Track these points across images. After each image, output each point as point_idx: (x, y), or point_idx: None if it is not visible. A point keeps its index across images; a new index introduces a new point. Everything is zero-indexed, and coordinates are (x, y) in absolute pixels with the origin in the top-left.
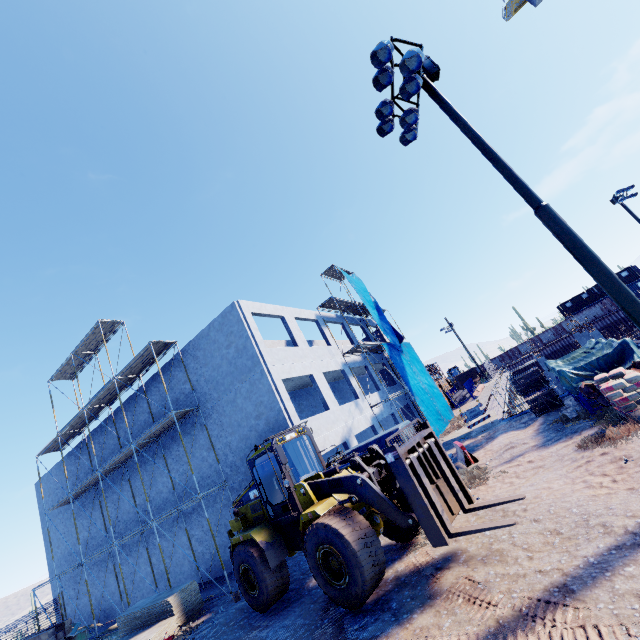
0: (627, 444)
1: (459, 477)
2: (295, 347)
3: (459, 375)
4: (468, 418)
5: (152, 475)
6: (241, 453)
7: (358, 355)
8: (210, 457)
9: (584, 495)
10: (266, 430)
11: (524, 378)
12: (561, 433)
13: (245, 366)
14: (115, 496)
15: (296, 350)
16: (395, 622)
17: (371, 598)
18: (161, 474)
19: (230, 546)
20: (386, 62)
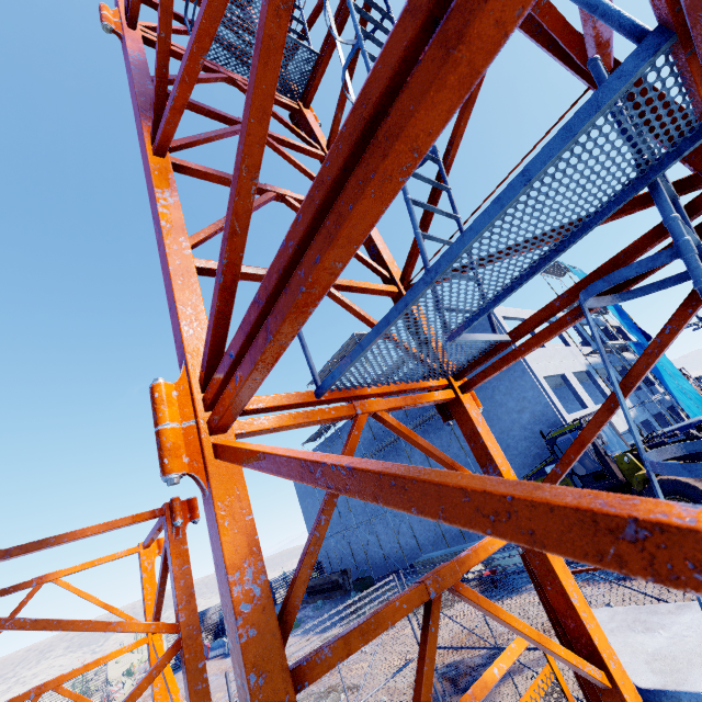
0: None
1: None
2: (543, 348)
3: None
4: None
5: (409, 461)
6: (503, 443)
7: (598, 356)
8: (467, 447)
9: None
10: (531, 423)
11: None
12: None
13: None
14: None
15: (544, 350)
16: None
17: None
18: (415, 462)
19: None
20: None
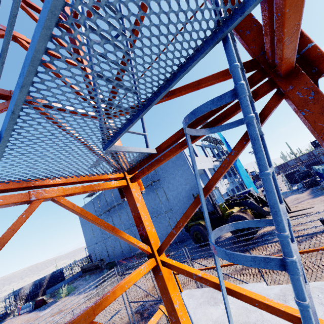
0: None
1: (286, 202)
2: (197, 157)
3: (256, 175)
4: None
5: None
6: (178, 198)
7: (218, 162)
8: (163, 200)
9: None
10: (190, 189)
11: (302, 173)
12: (321, 193)
13: (180, 164)
14: (117, 215)
15: (198, 158)
16: (268, 241)
17: (253, 238)
18: None
19: (185, 228)
20: None
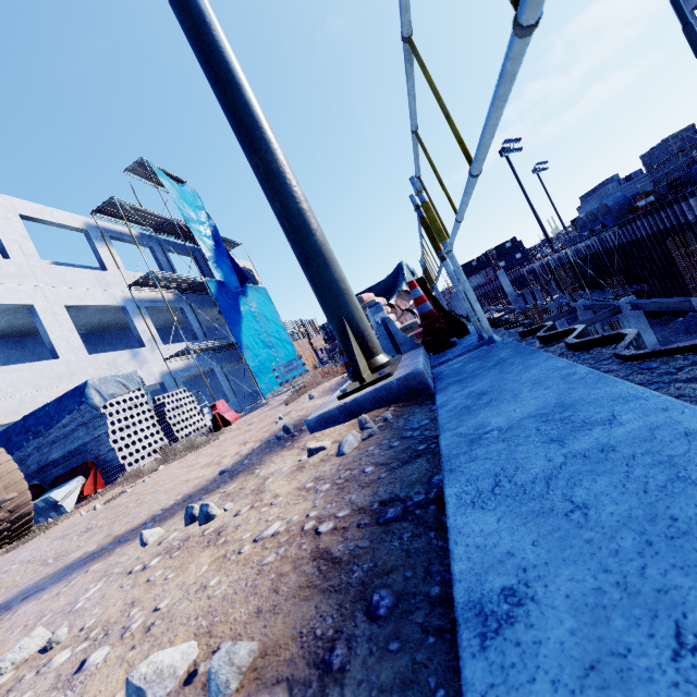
0: (307, 394)
1: None
2: None
3: None
4: (282, 373)
5: None
6: None
7: (167, 292)
8: None
9: (181, 480)
10: None
11: None
12: None
13: None
14: None
15: None
16: None
17: None
18: None
19: None
20: None
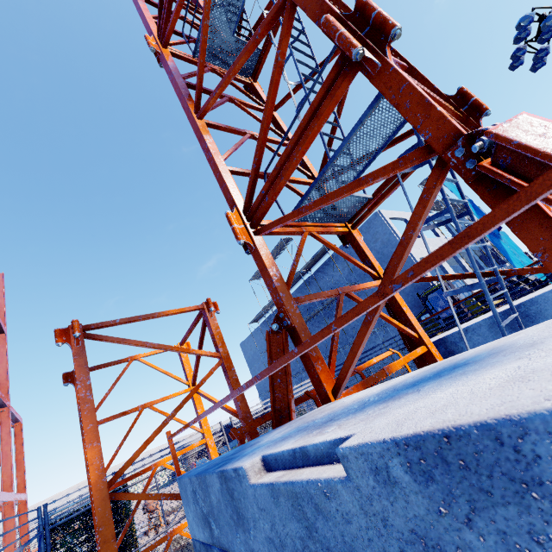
0: None
1: None
2: (419, 238)
3: None
4: None
5: None
6: None
7: None
8: None
9: None
10: (412, 291)
11: None
12: None
13: (390, 252)
14: None
15: (420, 240)
16: None
17: None
18: None
19: None
20: (527, 25)
